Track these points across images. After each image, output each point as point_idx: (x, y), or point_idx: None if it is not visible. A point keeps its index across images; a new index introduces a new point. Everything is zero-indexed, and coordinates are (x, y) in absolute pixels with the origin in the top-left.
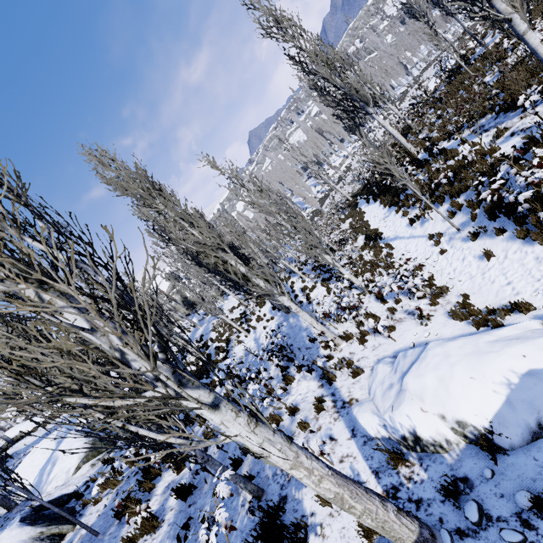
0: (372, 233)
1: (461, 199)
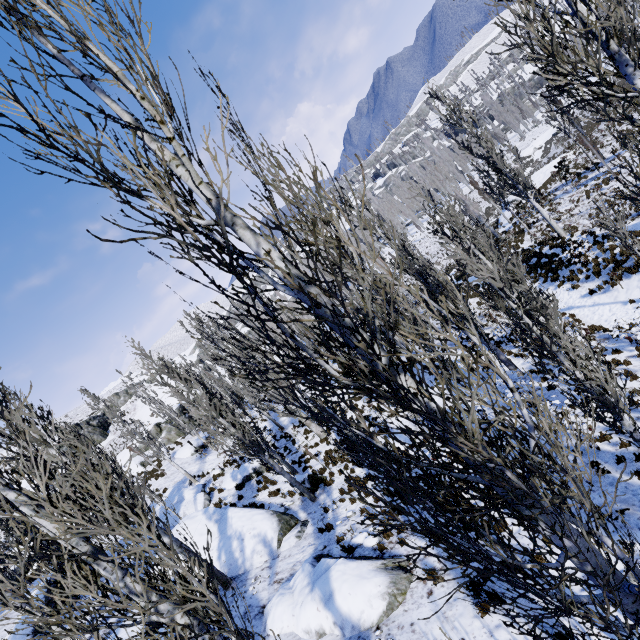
0: None
1: None
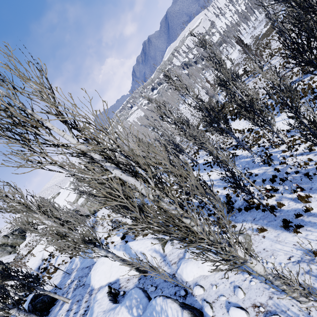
0: (243, 130)
1: (302, 101)
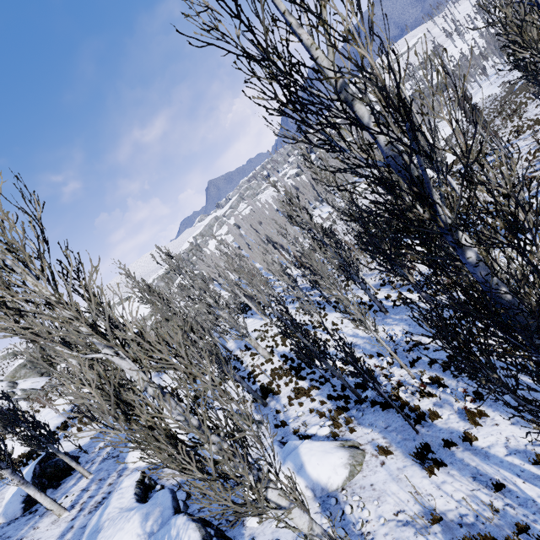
0: None
1: None
